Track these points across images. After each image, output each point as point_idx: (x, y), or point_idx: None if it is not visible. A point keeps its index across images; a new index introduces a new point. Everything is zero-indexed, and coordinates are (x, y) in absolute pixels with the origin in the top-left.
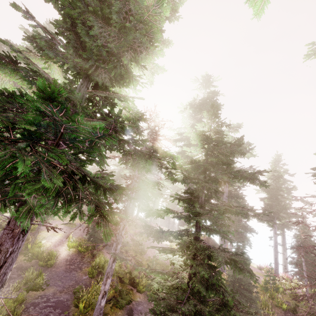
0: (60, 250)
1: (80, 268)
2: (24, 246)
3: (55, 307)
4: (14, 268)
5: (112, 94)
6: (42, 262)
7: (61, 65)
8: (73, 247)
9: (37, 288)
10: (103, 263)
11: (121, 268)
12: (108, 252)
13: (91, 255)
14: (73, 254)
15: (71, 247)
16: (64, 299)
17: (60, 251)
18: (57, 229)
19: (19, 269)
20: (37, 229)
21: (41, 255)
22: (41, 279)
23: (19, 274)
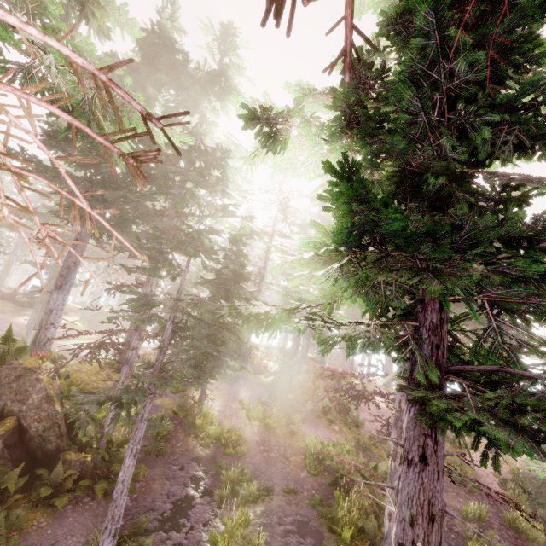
0: (239, 424)
1: (284, 457)
2: (189, 421)
3: (301, 533)
4: (191, 460)
5: (533, 180)
6: (230, 450)
7: (394, 119)
8: (254, 419)
9: (255, 498)
10: (319, 449)
11: (358, 459)
12: (305, 425)
13: (288, 432)
14: (260, 431)
15: (251, 419)
16: (304, 518)
17: (239, 426)
18: (213, 387)
19: (199, 461)
20: (202, 393)
21: (221, 437)
22: (254, 483)
23: (204, 471)
